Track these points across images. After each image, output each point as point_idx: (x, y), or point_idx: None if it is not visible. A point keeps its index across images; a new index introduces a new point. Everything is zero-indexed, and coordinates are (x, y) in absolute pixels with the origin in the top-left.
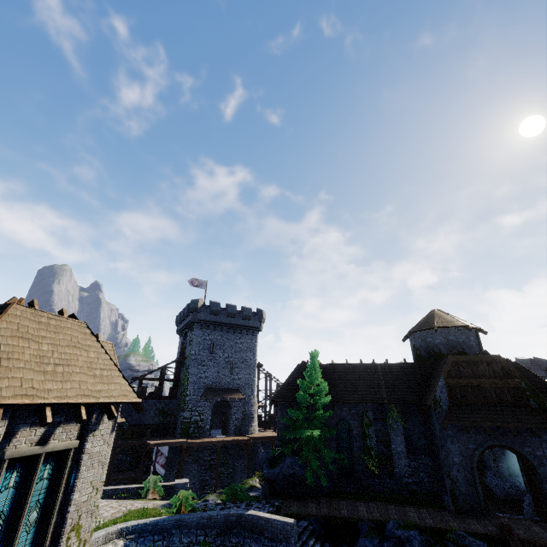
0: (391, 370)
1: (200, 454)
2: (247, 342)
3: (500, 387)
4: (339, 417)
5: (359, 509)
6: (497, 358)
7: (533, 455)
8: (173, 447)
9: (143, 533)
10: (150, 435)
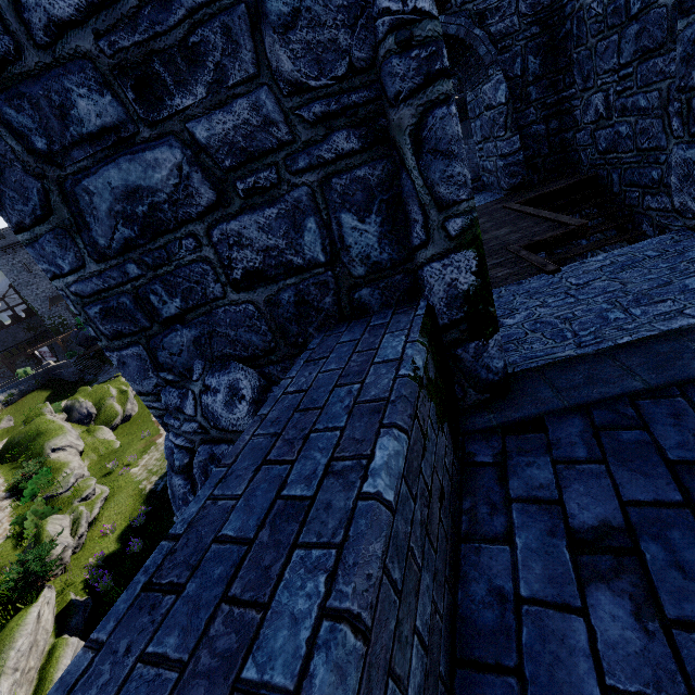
0: None
1: None
2: None
3: None
4: None
5: None
6: None
7: None
8: (55, 344)
9: (4, 392)
10: (35, 345)
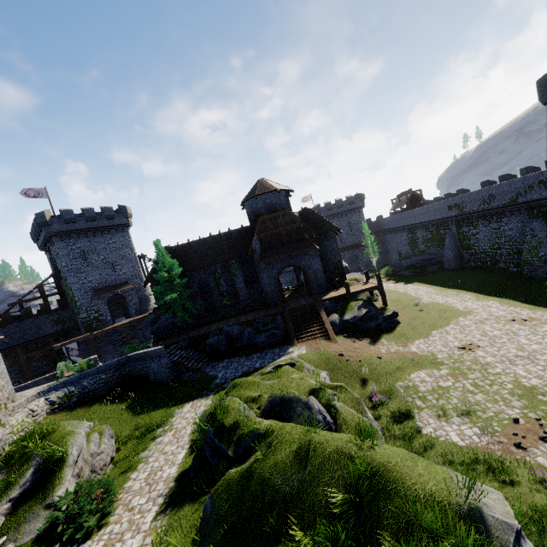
0: (232, 236)
1: (110, 338)
2: (120, 240)
3: (290, 231)
4: (199, 279)
5: (212, 327)
6: (288, 212)
7: (306, 265)
8: (83, 341)
9: (58, 390)
10: (57, 341)
